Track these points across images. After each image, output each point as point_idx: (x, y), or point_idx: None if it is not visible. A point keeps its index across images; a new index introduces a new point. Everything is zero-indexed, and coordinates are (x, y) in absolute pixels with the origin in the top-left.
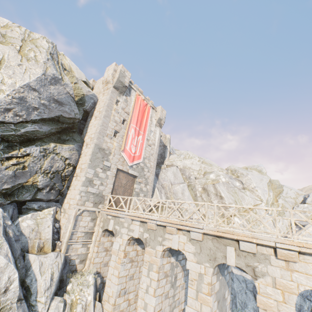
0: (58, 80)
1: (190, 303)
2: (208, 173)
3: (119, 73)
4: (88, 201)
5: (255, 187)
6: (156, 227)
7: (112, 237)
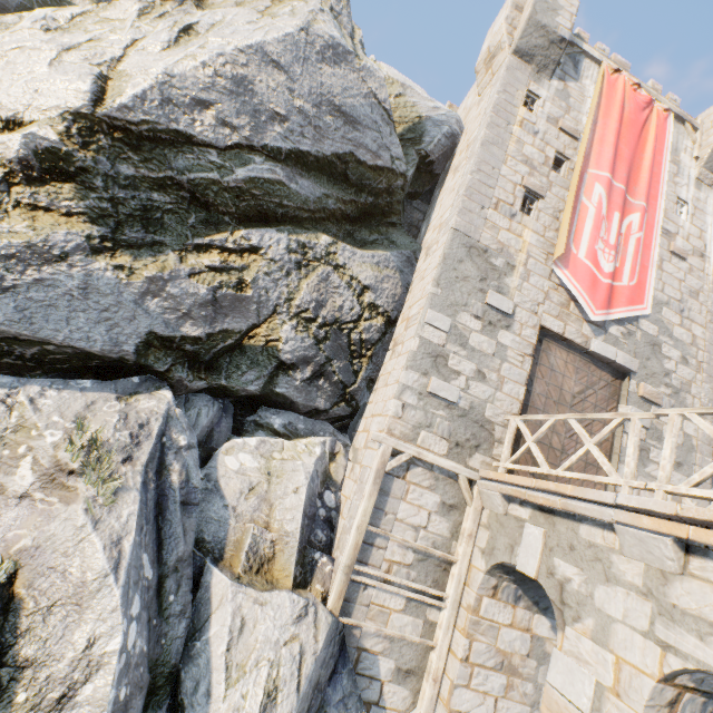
0: (343, 55)
1: None
2: None
3: (532, 1)
4: (430, 430)
5: None
6: None
7: (534, 615)
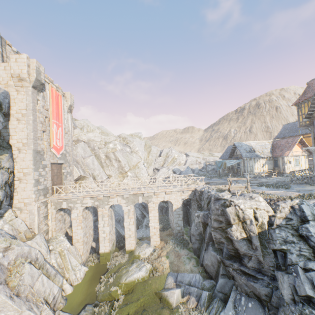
0: None
1: (126, 221)
2: (108, 143)
3: (35, 71)
4: (41, 196)
5: (138, 150)
6: (103, 198)
7: (61, 212)
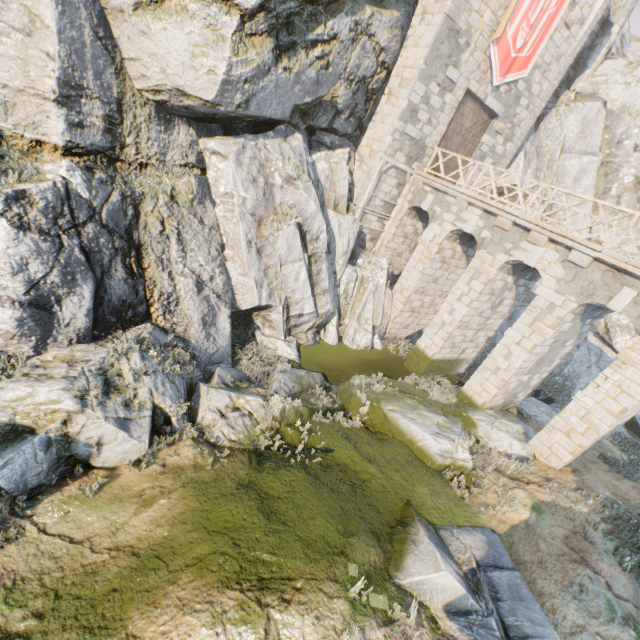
0: None
1: (516, 327)
2: None
3: None
4: (401, 152)
5: None
6: (510, 228)
7: (418, 222)
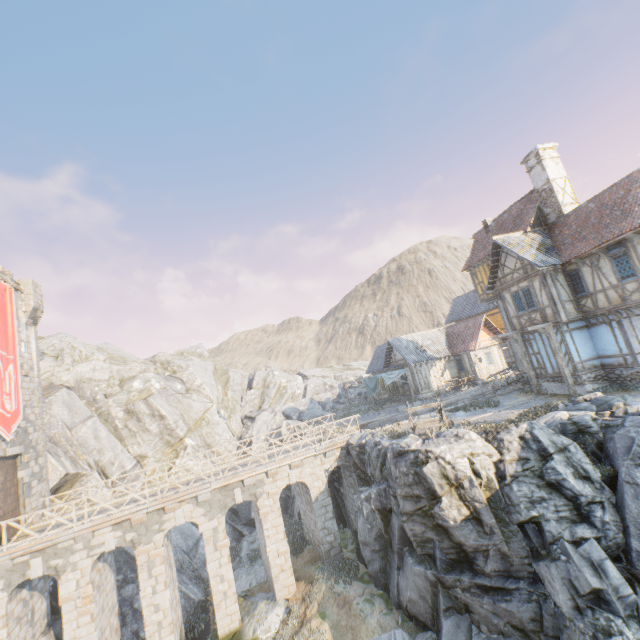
0: None
1: (211, 559)
2: (129, 381)
3: None
4: None
5: (202, 384)
6: (147, 516)
7: (22, 592)
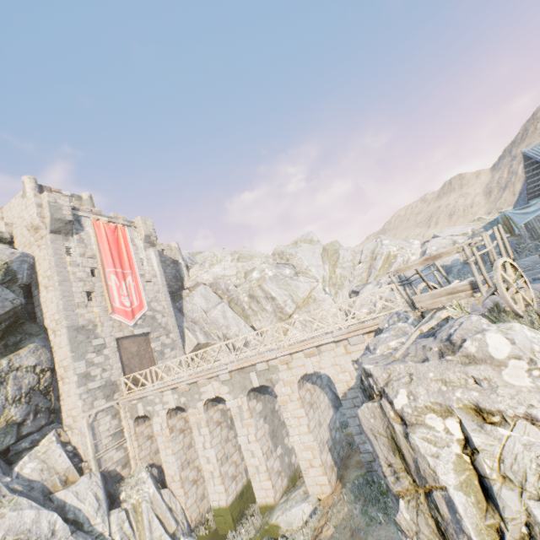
0: None
1: (240, 433)
2: (250, 273)
3: (48, 208)
4: (97, 399)
5: (308, 267)
6: (190, 387)
7: (151, 420)
